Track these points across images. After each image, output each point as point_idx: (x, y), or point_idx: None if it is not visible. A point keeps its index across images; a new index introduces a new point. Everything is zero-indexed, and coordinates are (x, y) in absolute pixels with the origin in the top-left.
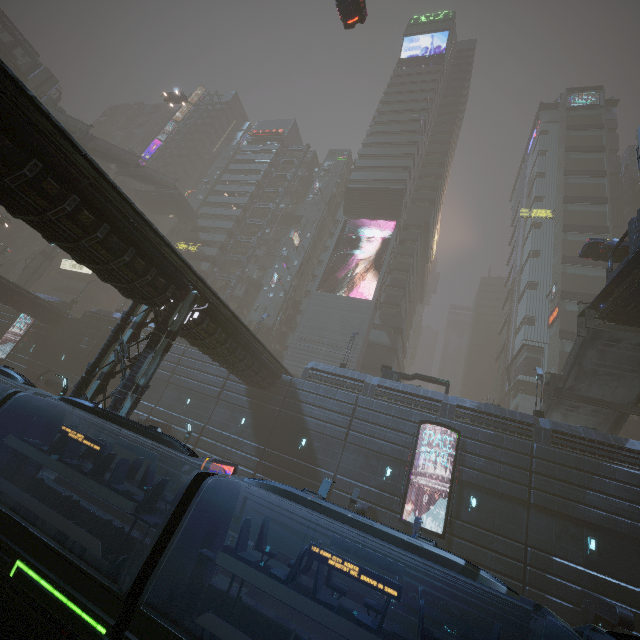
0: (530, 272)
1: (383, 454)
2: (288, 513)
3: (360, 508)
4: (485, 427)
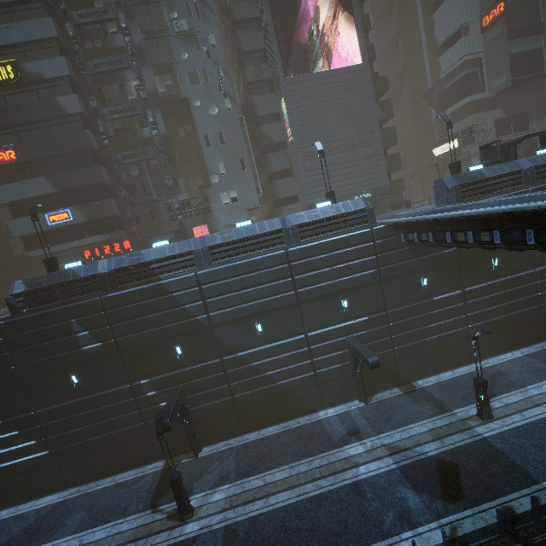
0: None
1: None
2: (512, 321)
3: None
4: None
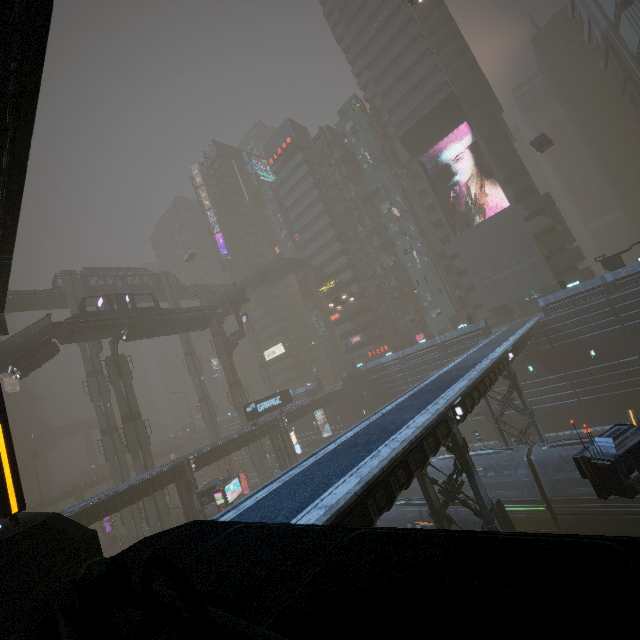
0: (635, 28)
1: None
2: (625, 397)
3: None
4: None
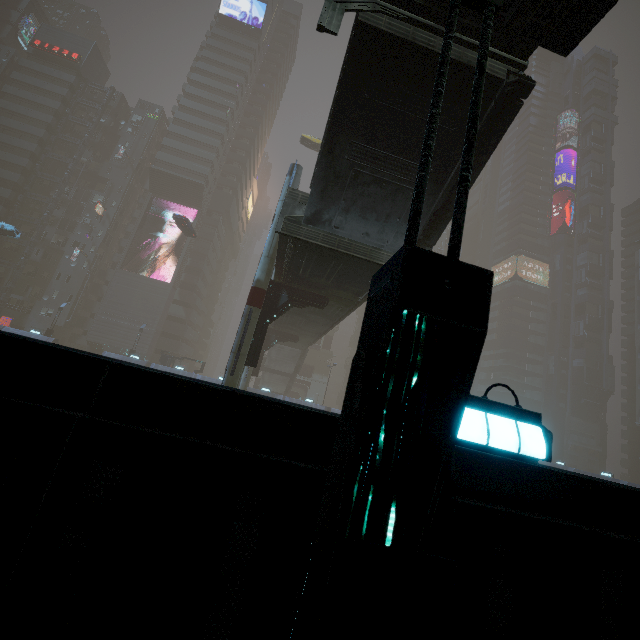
0: None
1: None
2: None
3: None
4: None
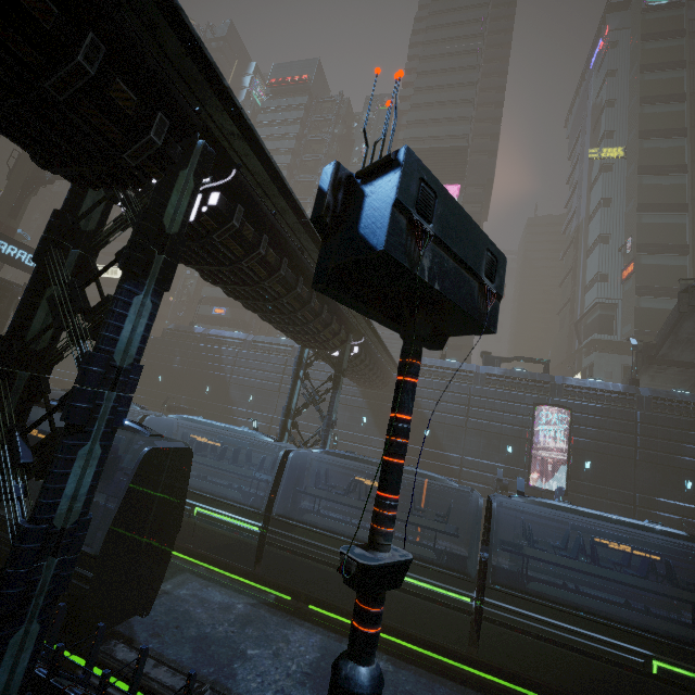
0: (601, 224)
1: (503, 435)
2: None
3: (503, 484)
4: (592, 401)
